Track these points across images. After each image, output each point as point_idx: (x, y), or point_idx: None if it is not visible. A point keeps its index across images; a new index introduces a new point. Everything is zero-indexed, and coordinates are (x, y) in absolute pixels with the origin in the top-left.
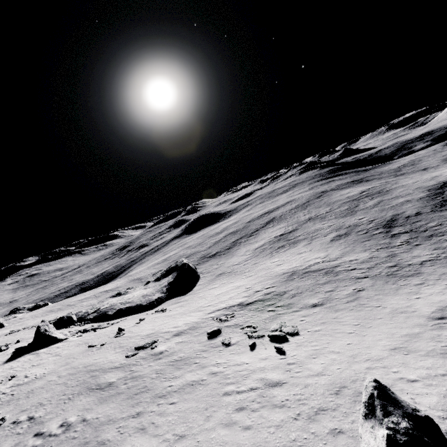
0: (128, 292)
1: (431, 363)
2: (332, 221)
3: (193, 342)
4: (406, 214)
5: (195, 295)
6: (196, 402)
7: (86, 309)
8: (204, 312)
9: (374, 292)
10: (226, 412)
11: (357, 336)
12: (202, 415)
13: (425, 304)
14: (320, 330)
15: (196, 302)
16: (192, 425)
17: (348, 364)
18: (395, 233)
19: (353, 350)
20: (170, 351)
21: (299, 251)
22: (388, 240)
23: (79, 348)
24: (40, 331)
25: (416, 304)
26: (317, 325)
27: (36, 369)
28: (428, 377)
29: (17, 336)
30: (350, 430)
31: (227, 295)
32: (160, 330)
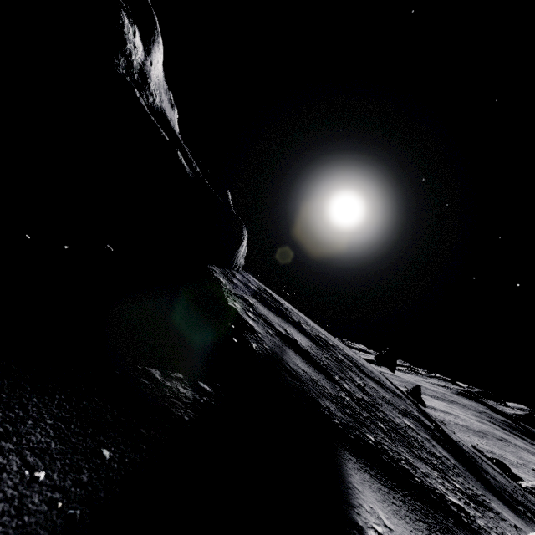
0: None
1: None
2: (532, 477)
3: None
4: None
5: None
6: None
7: None
8: None
9: None
10: None
11: None
12: None
13: None
14: None
15: None
16: None
17: None
18: None
19: None
20: None
21: None
22: None
23: None
24: None
25: None
26: None
27: None
28: None
29: None
30: None
31: None
32: None
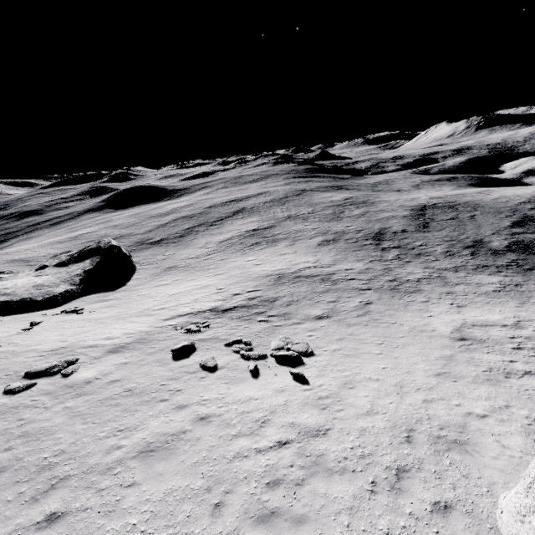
0: (3, 278)
1: (486, 392)
2: (317, 223)
3: (149, 364)
4: (393, 229)
5: (134, 292)
6: (184, 478)
7: None
8: (156, 317)
9: (384, 306)
10: (250, 492)
11: (389, 358)
12: (205, 505)
13: (441, 324)
14: (340, 349)
15: (138, 302)
16: (188, 531)
17: (398, 396)
18: (385, 247)
19: (394, 377)
20: (107, 380)
21: (282, 252)
22: (380, 253)
23: None
24: None
25: (432, 323)
26: (333, 342)
27: None
28: (495, 410)
29: None
30: (458, 502)
31: (189, 296)
32: (79, 342)
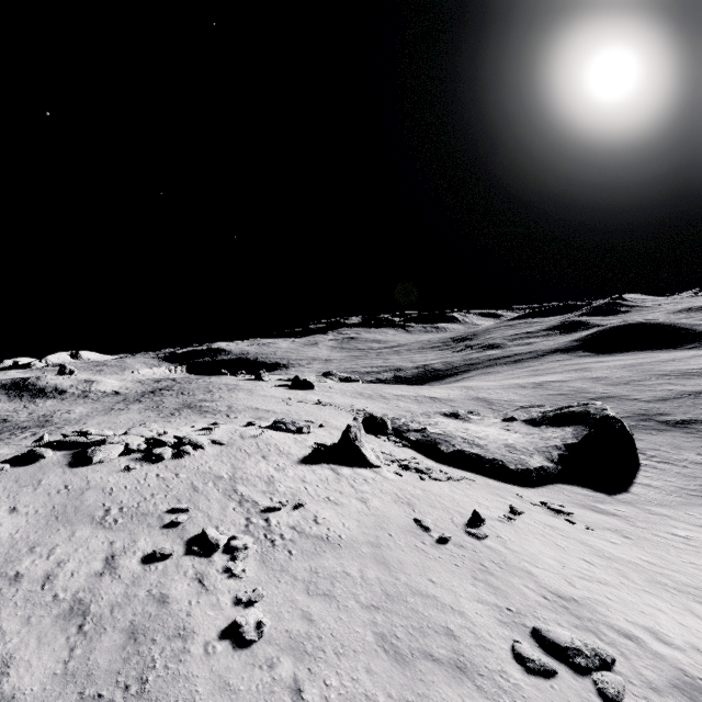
0: (471, 419)
1: None
2: None
3: None
4: None
5: (655, 518)
6: None
7: (402, 415)
8: None
9: None
10: None
11: None
12: None
13: None
14: None
15: (680, 553)
16: None
17: None
18: None
19: None
20: None
21: None
22: None
23: (398, 511)
24: (349, 435)
25: None
26: None
27: (331, 511)
28: None
29: (322, 412)
30: None
31: None
32: (598, 604)
